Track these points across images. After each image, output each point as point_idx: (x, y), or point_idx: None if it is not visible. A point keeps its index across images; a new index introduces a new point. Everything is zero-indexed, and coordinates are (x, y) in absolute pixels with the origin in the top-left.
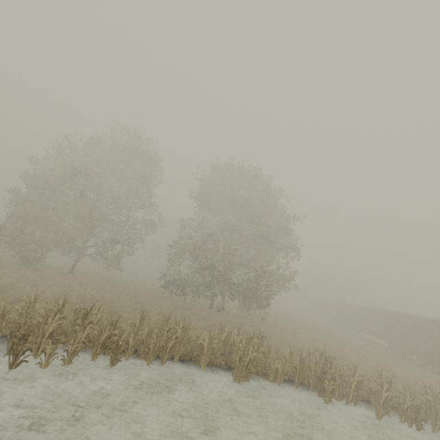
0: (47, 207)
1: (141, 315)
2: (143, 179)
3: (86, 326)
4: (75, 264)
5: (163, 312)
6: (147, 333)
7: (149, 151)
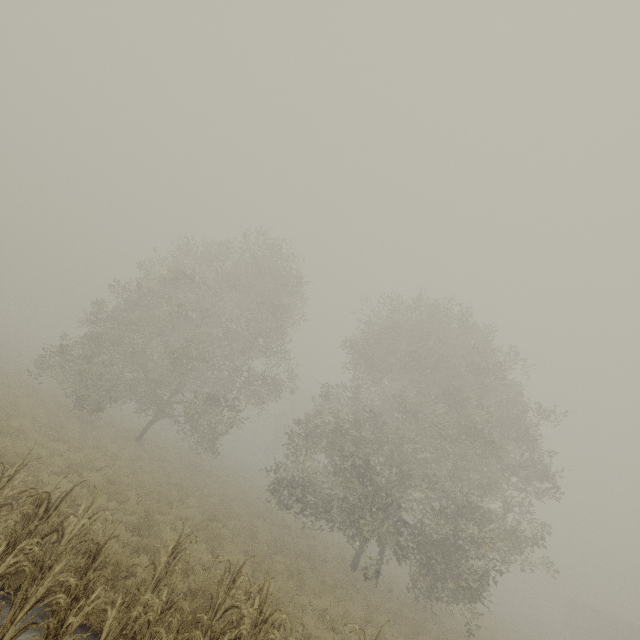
0: (133, 331)
1: (176, 546)
2: (273, 304)
3: (17, 542)
4: (147, 426)
5: (255, 551)
6: (162, 605)
7: (291, 269)
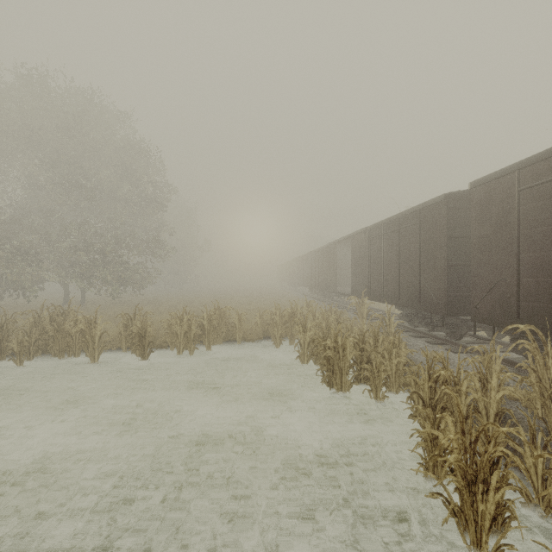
0: None
1: None
2: None
3: None
4: None
5: None
6: None
7: None
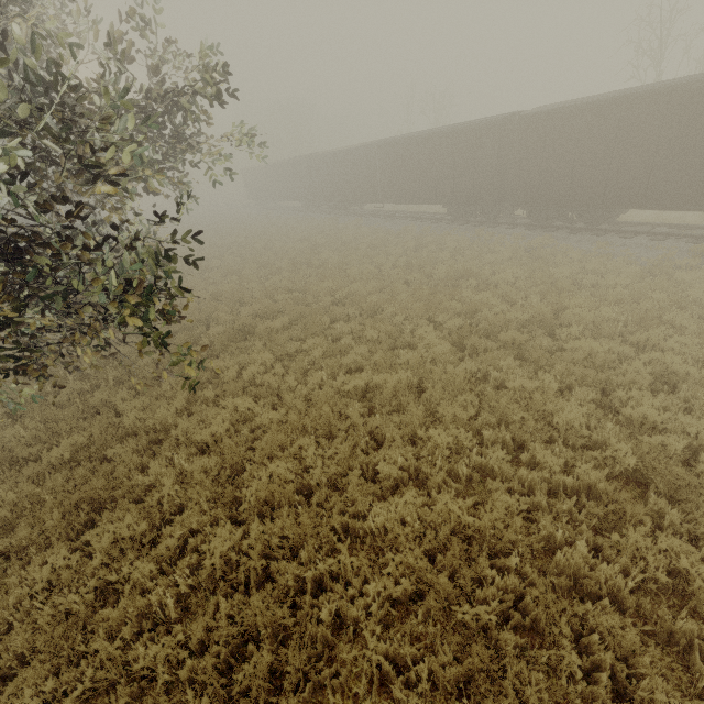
0: None
1: None
2: None
3: None
4: None
5: None
6: None
7: None
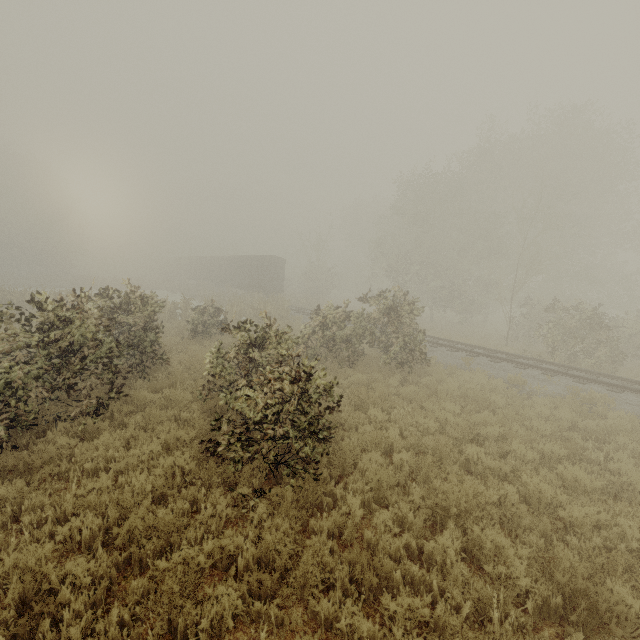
0: None
1: None
2: None
3: None
4: None
5: None
6: None
7: None
